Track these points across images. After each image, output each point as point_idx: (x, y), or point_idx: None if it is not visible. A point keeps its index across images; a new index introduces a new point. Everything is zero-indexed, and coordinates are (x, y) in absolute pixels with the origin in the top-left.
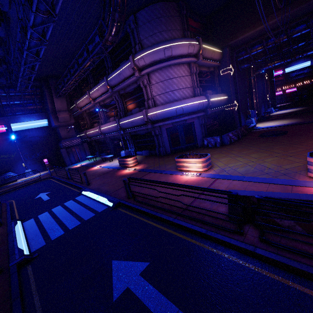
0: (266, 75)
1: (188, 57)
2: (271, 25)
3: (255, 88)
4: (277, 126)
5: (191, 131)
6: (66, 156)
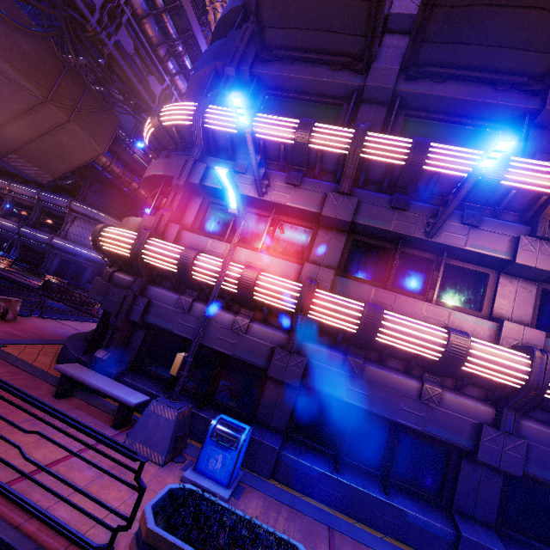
0: None
1: None
2: None
3: None
4: None
5: (82, 273)
6: None
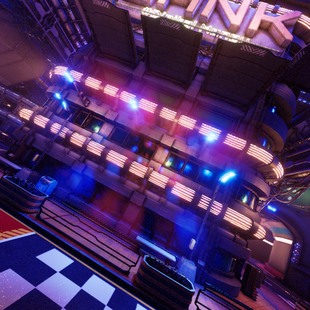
0: None
1: None
2: None
3: None
4: None
5: None
6: None
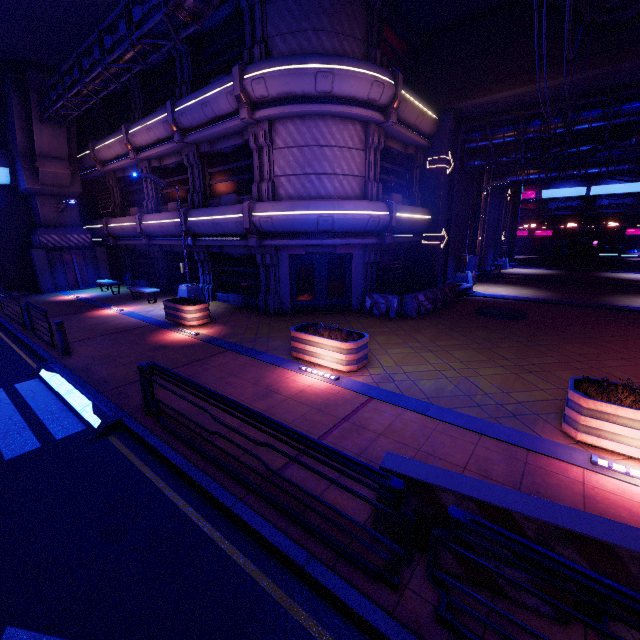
0: (509, 193)
1: (367, 109)
2: (542, 91)
3: (484, 212)
4: (511, 298)
5: (344, 272)
6: (45, 269)
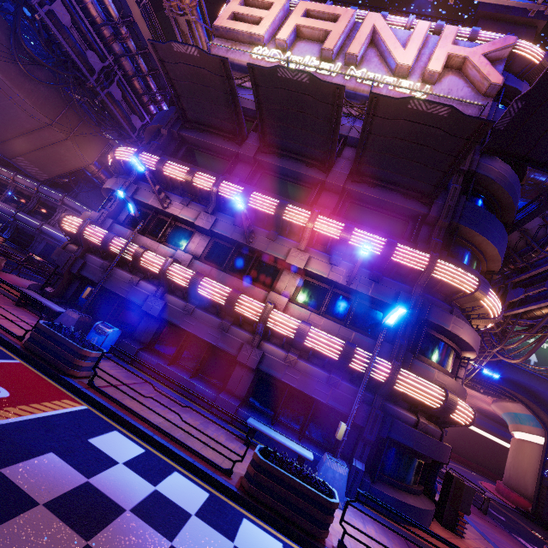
0: None
1: None
2: None
3: None
4: None
5: None
6: None
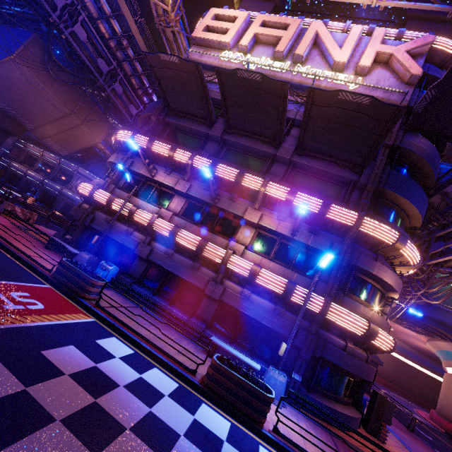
0: None
1: None
2: None
3: None
4: None
5: None
6: None
